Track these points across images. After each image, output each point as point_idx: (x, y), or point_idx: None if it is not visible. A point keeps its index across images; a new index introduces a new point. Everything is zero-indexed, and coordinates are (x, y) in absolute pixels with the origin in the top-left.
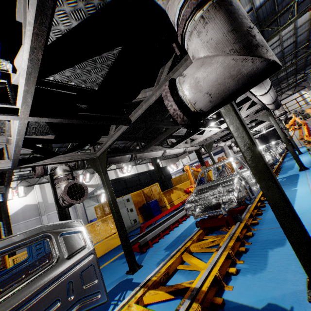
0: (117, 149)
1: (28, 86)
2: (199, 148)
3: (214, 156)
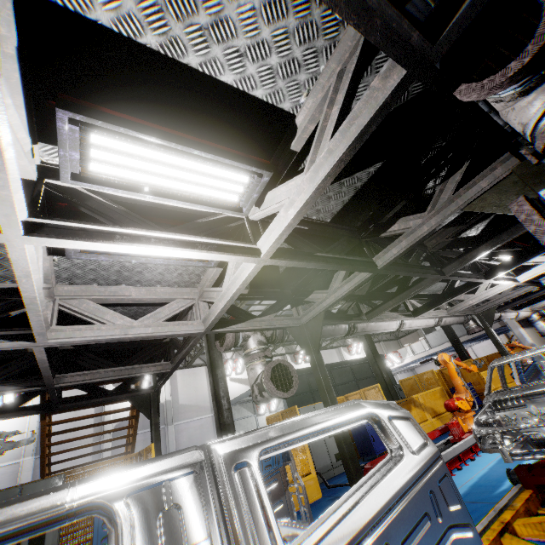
0: (328, 313)
1: (295, 219)
2: (464, 321)
3: (482, 341)
